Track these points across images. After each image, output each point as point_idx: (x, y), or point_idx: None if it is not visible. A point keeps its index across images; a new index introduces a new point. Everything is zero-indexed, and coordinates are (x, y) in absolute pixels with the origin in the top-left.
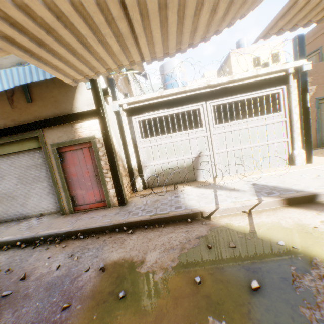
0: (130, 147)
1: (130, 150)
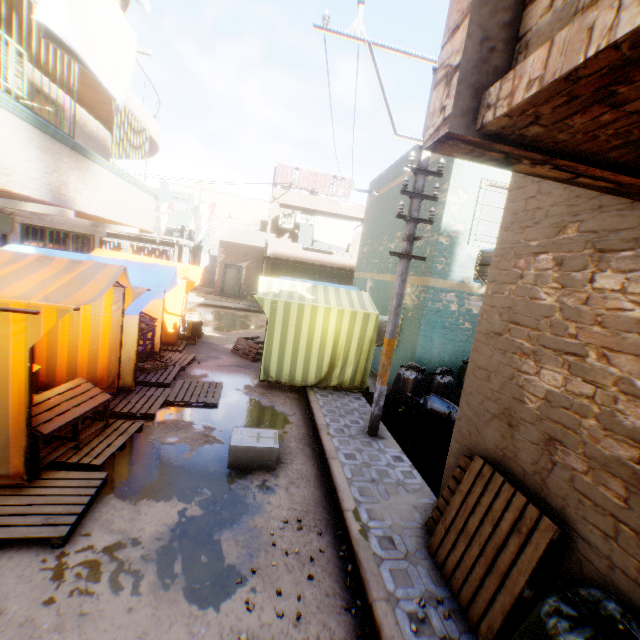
0: None
1: None
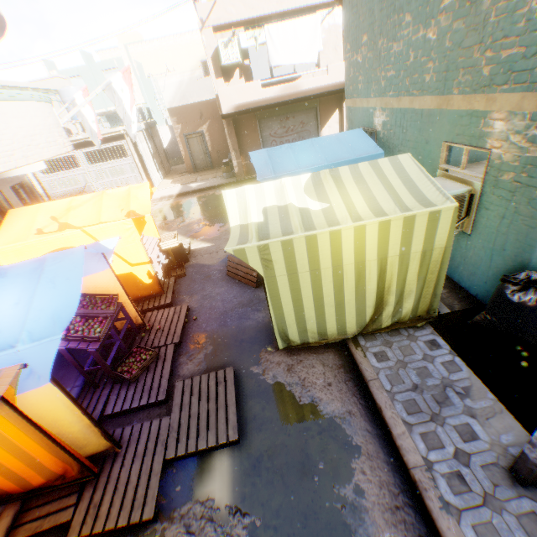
0: (36, 182)
1: (36, 184)
